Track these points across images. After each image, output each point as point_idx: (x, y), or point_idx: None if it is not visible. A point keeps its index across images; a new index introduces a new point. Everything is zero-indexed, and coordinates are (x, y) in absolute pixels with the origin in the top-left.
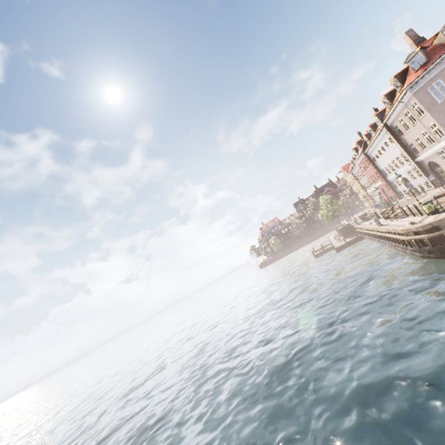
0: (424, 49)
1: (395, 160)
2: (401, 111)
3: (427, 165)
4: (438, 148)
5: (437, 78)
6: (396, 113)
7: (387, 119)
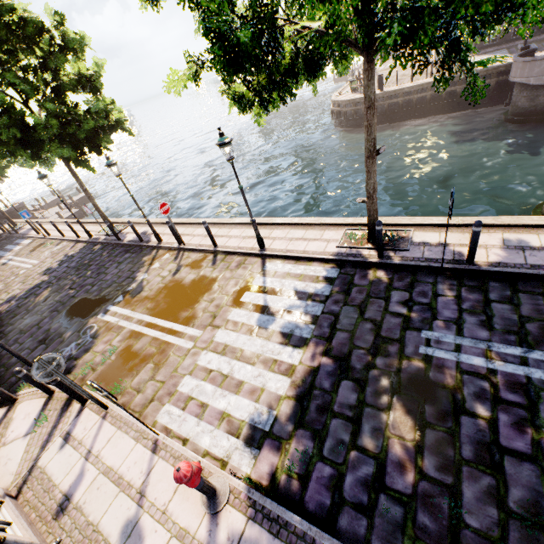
0: None
1: None
2: None
3: None
4: None
5: None
6: None
7: None
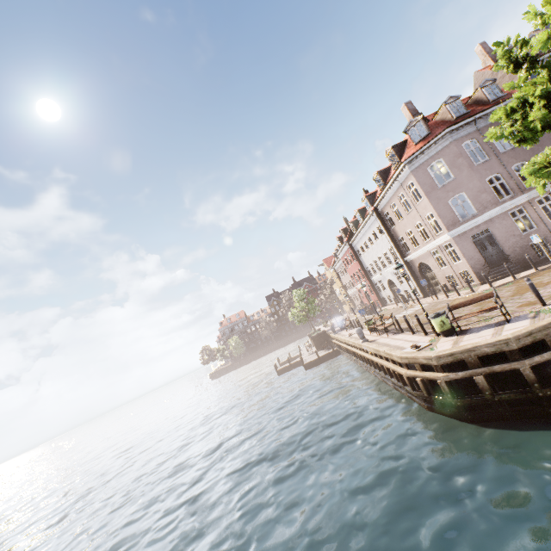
0: (426, 120)
1: (383, 256)
2: (395, 193)
3: (418, 268)
4: (433, 246)
5: (439, 156)
6: (390, 195)
7: (378, 203)
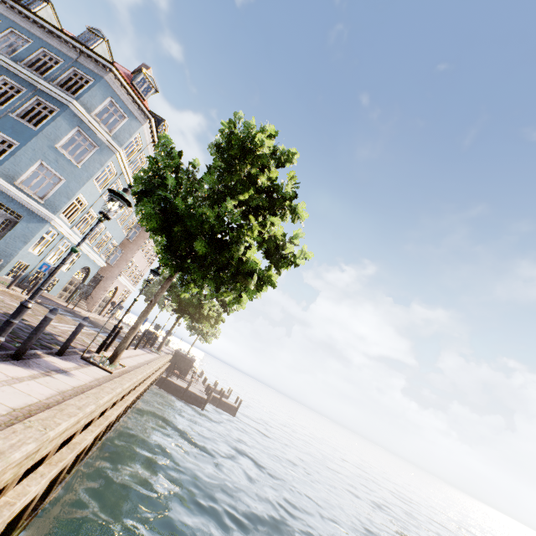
0: None
1: None
2: None
3: None
4: None
5: None
6: None
7: None
